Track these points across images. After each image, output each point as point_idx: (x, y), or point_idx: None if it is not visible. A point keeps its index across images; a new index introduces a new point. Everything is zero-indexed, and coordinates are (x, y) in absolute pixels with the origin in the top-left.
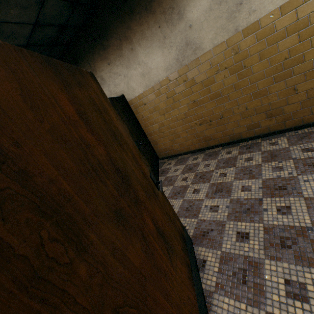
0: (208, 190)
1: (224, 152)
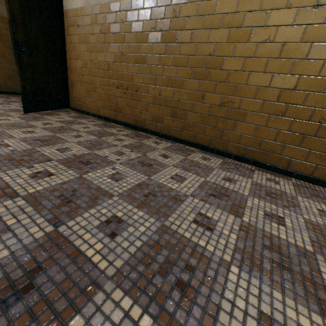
0: (40, 136)
1: (118, 129)
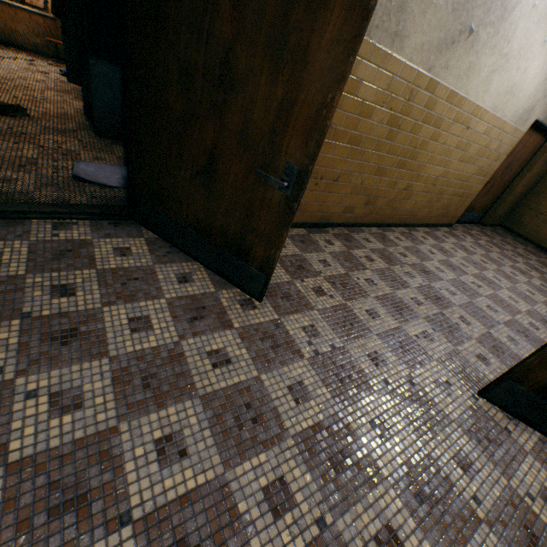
0: (385, 309)
1: (322, 241)
